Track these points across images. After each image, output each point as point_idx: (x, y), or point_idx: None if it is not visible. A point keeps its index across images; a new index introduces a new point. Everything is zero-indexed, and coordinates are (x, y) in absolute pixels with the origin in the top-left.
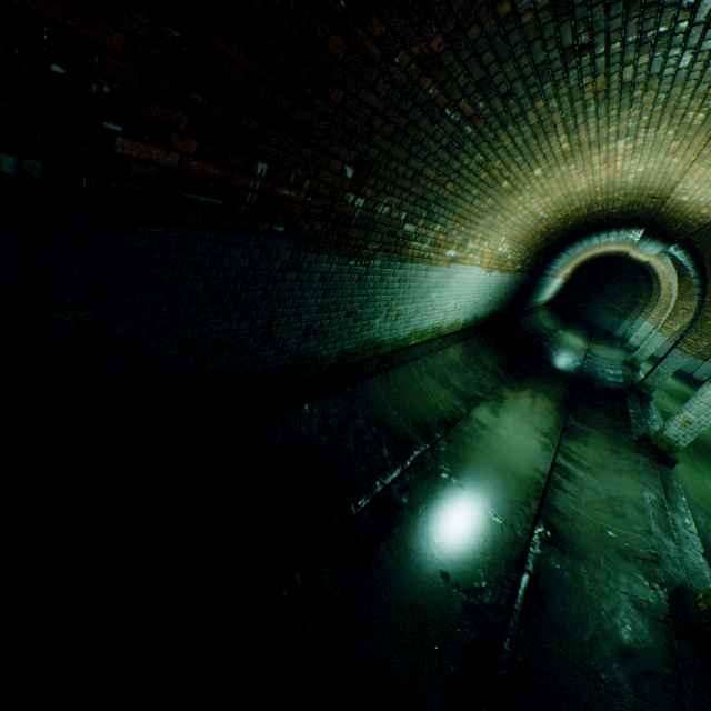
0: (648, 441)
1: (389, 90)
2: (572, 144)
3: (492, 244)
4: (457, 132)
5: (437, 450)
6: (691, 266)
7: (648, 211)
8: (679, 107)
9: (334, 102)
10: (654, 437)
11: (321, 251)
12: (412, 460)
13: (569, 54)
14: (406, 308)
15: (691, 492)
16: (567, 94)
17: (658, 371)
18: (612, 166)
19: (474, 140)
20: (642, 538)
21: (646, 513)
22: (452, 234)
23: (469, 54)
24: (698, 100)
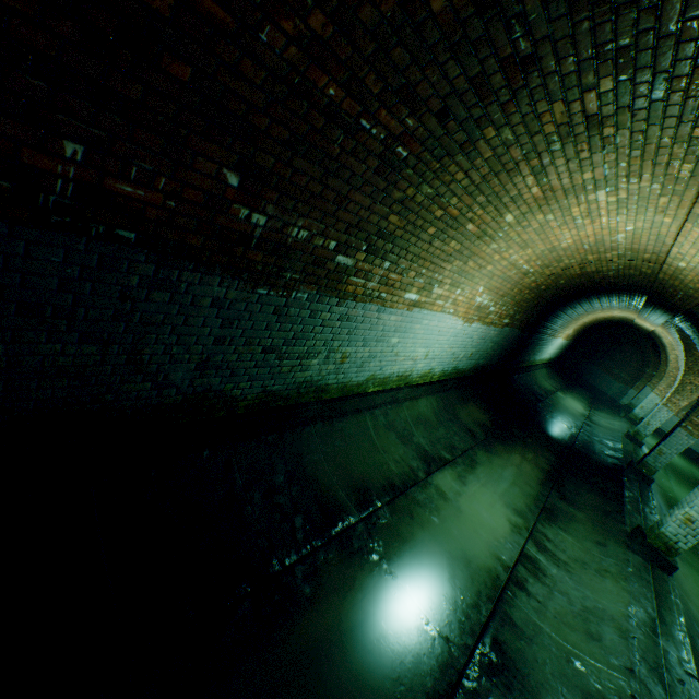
0: (642, 536)
1: (266, 79)
2: (544, 190)
3: (468, 293)
4: (387, 153)
5: (374, 522)
6: (697, 339)
7: (646, 277)
8: (661, 152)
9: (181, 80)
10: (650, 531)
11: (208, 271)
12: (333, 534)
13: (510, 67)
14: (355, 350)
15: (695, 608)
16: (521, 124)
17: (660, 450)
18: (597, 221)
19: (415, 167)
20: (620, 678)
21: (629, 640)
22: (410, 275)
23: (373, 48)
24: (682, 144)
